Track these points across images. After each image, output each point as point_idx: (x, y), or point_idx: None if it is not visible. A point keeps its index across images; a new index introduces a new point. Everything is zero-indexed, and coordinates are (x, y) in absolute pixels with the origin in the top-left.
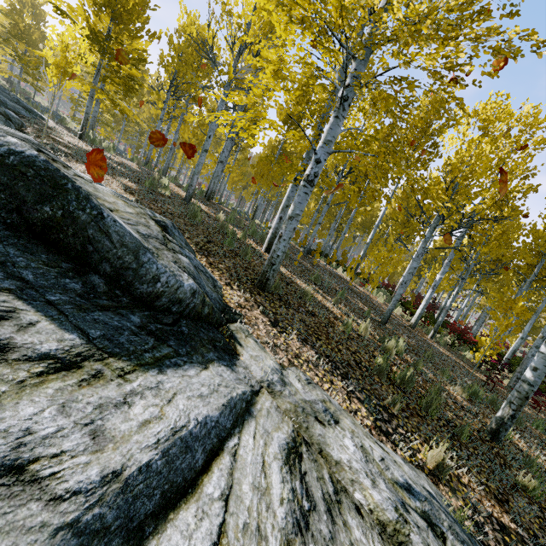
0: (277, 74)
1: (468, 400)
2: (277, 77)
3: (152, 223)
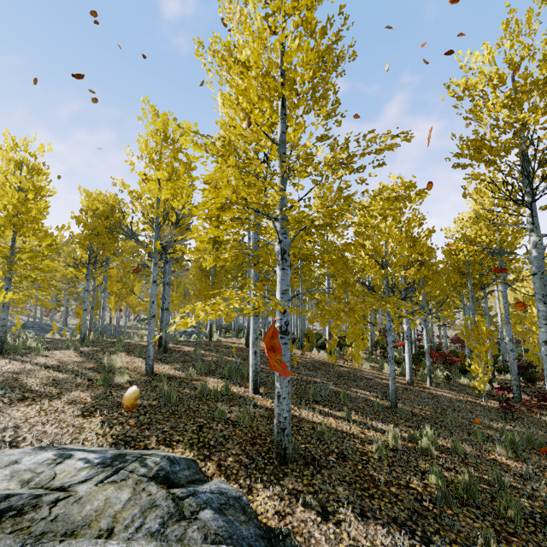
0: (218, 257)
1: (515, 456)
2: (219, 259)
3: (154, 490)
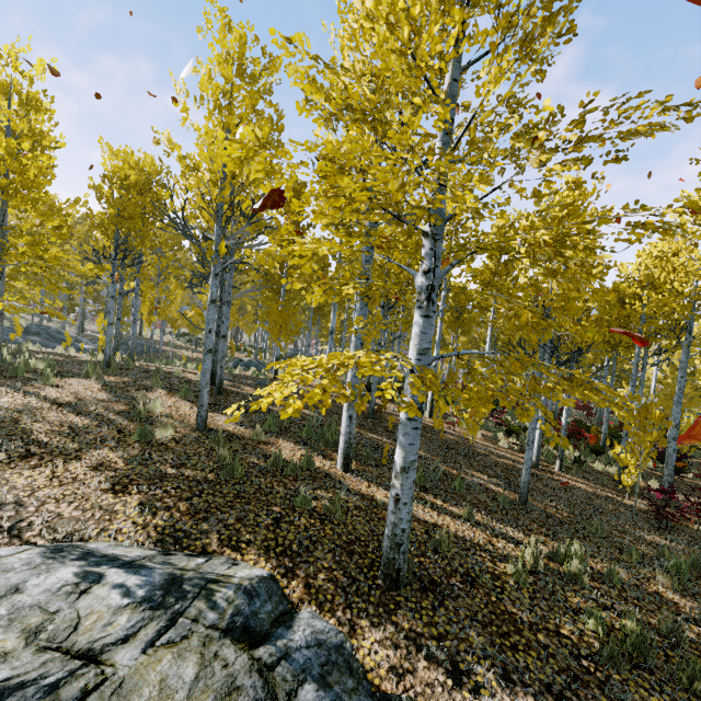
0: (331, 288)
1: (681, 589)
2: (332, 291)
3: (231, 656)
